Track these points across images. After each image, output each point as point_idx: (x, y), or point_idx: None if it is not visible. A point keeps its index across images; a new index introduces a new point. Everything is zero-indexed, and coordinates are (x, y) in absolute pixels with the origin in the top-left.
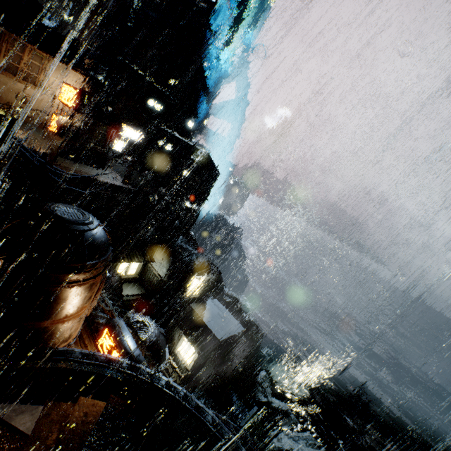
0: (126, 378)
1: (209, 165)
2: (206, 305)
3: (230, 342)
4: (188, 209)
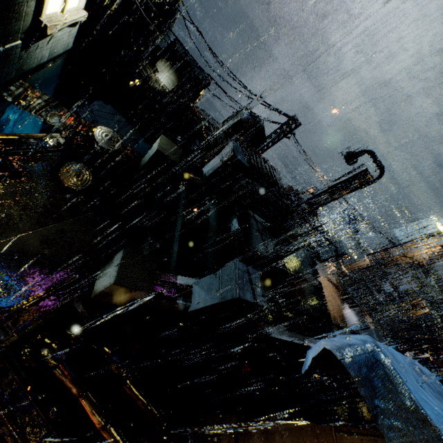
0: None
1: None
2: None
3: None
4: None
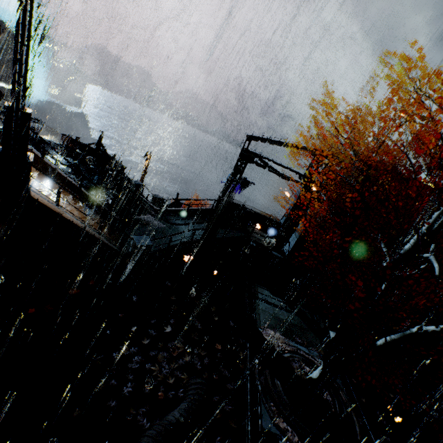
0: (0, 130)
1: (8, 35)
2: None
3: None
4: (5, 90)
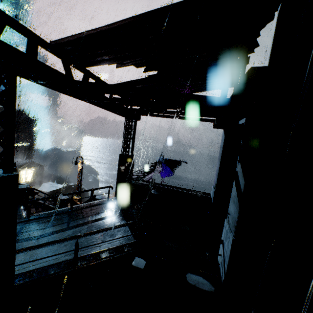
0: None
1: (21, 116)
2: (41, 185)
3: (56, 191)
4: (19, 147)
